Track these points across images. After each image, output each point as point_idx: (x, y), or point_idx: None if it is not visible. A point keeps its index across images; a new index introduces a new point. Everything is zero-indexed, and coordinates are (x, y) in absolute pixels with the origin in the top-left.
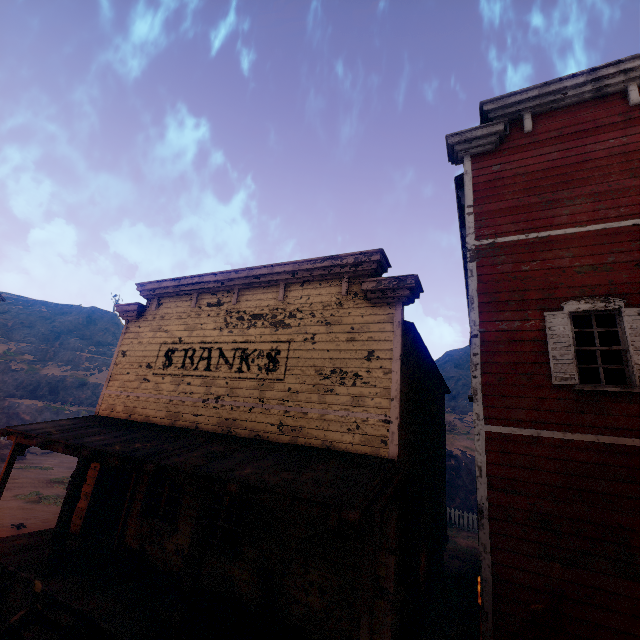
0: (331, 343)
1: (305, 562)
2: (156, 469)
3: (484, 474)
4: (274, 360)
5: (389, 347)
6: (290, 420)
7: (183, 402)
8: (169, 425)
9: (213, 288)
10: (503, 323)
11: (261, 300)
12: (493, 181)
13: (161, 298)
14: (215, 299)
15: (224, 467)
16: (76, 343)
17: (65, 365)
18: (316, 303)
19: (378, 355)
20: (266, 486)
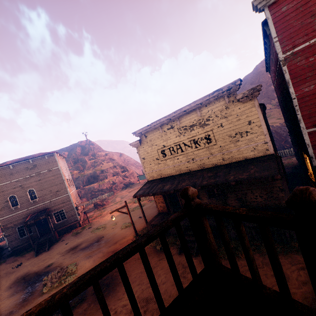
0: (230, 124)
1: (251, 192)
2: (201, 187)
3: (310, 146)
4: (208, 139)
5: (257, 117)
6: (226, 156)
7: (179, 165)
8: (179, 174)
9: (166, 122)
10: (306, 88)
11: (190, 119)
12: (284, 18)
13: (145, 134)
14: (169, 126)
15: (222, 179)
16: (85, 158)
17: (90, 168)
18: (216, 111)
19: (253, 121)
20: (244, 179)
